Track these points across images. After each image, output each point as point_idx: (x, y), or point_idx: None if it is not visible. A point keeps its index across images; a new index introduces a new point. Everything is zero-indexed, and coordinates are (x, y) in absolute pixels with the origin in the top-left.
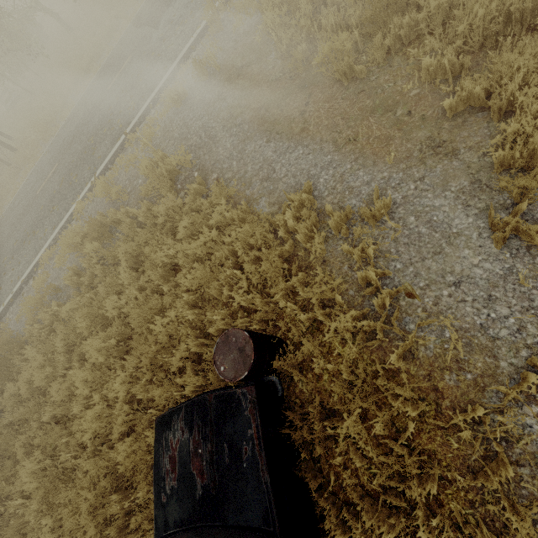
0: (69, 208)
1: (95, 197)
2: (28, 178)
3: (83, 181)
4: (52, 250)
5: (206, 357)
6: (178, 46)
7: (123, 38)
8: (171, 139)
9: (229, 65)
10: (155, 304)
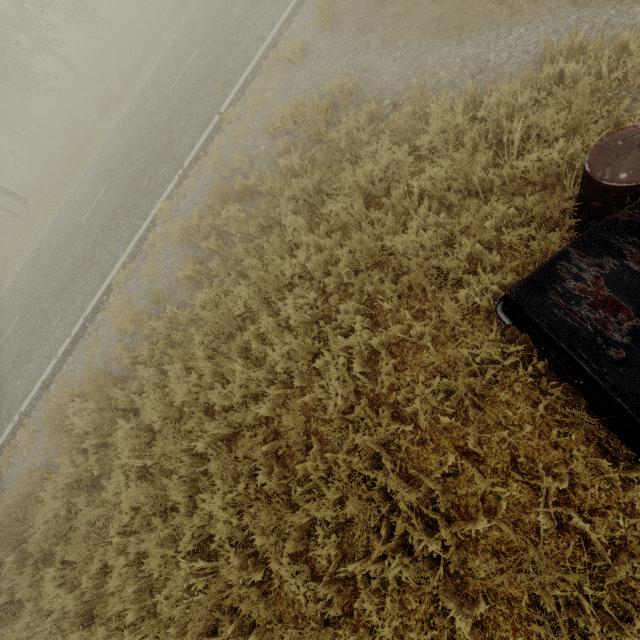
0: (147, 214)
1: (188, 189)
2: (54, 219)
3: (163, 180)
4: (131, 266)
5: (488, 261)
6: (273, 16)
7: (174, 46)
8: (299, 93)
9: (362, 5)
10: (370, 233)
